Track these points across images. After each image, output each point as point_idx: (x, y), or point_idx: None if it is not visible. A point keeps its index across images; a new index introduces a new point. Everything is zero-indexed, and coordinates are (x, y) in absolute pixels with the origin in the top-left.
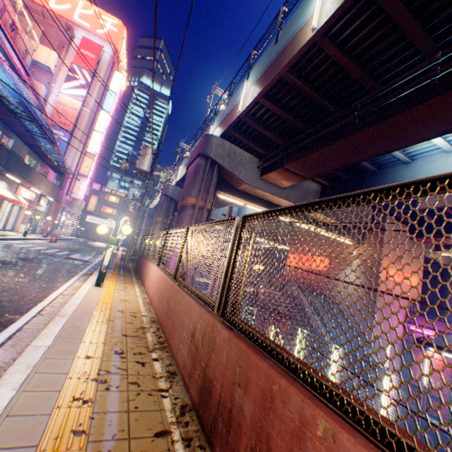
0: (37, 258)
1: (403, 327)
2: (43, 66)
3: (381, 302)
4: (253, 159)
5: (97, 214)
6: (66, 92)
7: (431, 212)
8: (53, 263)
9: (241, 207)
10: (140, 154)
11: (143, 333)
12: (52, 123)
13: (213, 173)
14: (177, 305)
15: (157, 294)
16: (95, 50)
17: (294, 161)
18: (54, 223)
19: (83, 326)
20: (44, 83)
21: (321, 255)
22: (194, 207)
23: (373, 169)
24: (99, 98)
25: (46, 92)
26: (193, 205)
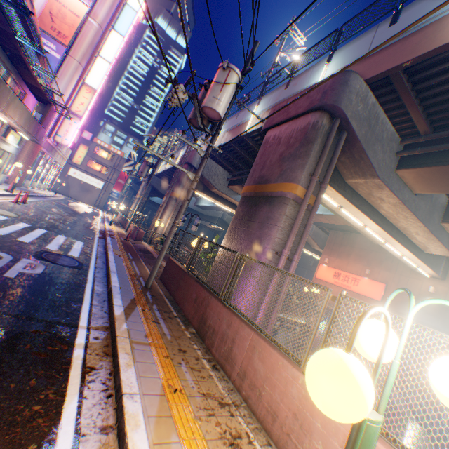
0: None
1: None
2: None
3: None
4: (394, 136)
5: (82, 168)
6: None
7: None
8: None
9: None
10: (214, 80)
11: None
12: (40, 27)
13: (338, 147)
14: None
15: None
16: None
17: None
18: (25, 171)
19: None
20: None
21: (371, 278)
22: (296, 202)
23: None
24: (113, 11)
25: None
26: (296, 199)
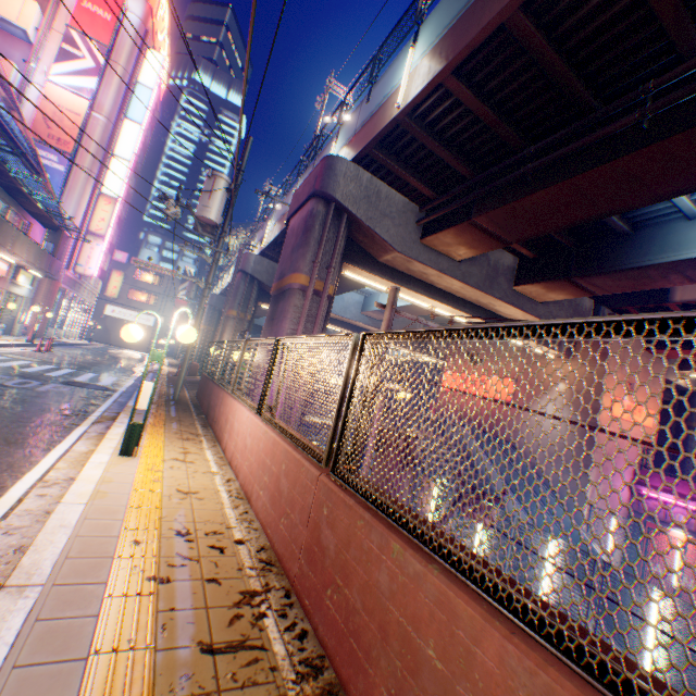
0: (4, 385)
1: (630, 490)
2: (13, 27)
3: (600, 453)
4: (409, 206)
5: (123, 303)
6: (58, 81)
7: (691, 308)
8: (35, 397)
9: (370, 296)
10: (203, 189)
11: (255, 625)
12: (35, 138)
13: (339, 229)
14: (357, 558)
15: (265, 484)
16: (111, 5)
17: (494, 208)
18: (46, 317)
19: (80, 633)
20: (16, 62)
21: (500, 375)
22: (305, 291)
23: (626, 228)
24: (122, 96)
25: (22, 77)
26: (303, 289)
